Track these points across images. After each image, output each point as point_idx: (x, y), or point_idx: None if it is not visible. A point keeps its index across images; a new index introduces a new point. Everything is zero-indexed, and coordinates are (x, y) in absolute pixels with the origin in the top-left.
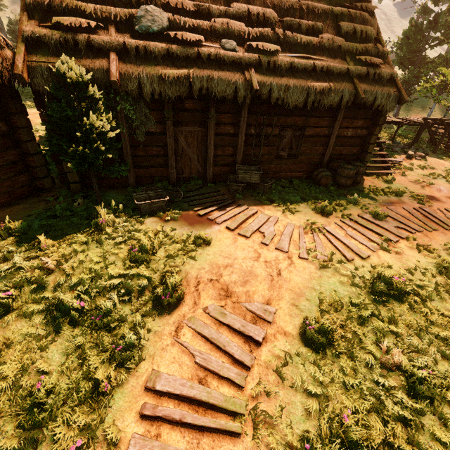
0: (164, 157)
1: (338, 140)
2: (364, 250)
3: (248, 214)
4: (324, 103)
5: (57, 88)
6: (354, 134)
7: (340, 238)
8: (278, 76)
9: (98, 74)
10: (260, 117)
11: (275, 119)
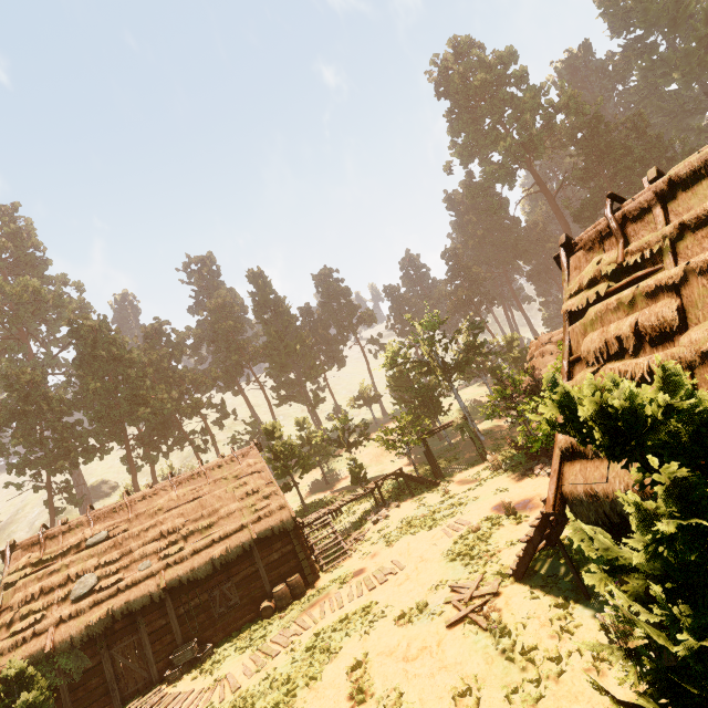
0: (105, 684)
1: (270, 567)
2: (242, 682)
3: (167, 702)
4: (231, 557)
5: (0, 688)
6: (281, 554)
7: (230, 681)
8: (185, 564)
9: (38, 652)
10: (185, 596)
11: (200, 589)
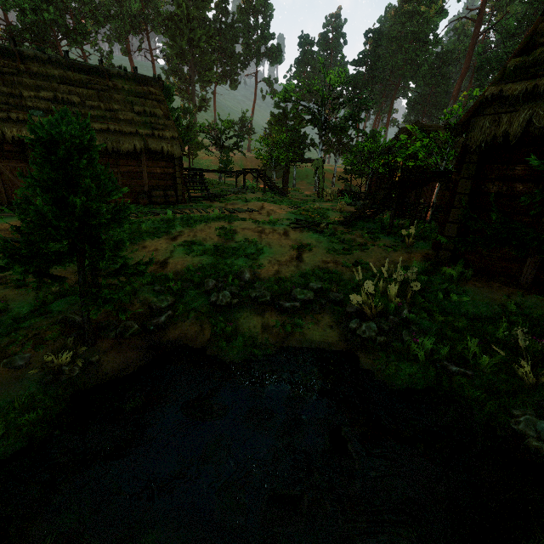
0: None
1: (151, 175)
2: None
3: None
4: (122, 149)
5: None
6: (163, 172)
7: None
8: None
9: None
10: None
11: None
